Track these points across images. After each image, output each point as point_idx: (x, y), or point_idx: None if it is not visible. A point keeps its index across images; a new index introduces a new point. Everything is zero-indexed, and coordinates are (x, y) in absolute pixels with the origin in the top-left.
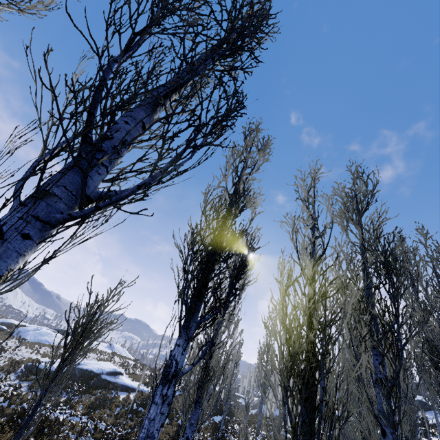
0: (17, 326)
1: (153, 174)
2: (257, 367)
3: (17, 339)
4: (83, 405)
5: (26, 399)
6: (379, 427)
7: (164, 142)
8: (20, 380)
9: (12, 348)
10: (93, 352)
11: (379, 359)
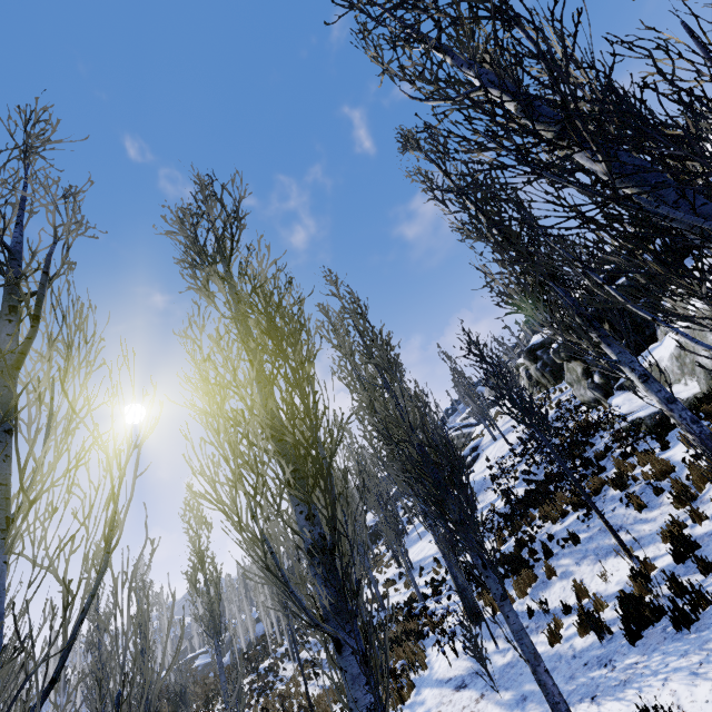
0: None
1: None
2: (192, 603)
3: None
4: None
5: None
6: (331, 639)
7: None
8: None
9: None
10: None
11: (306, 510)
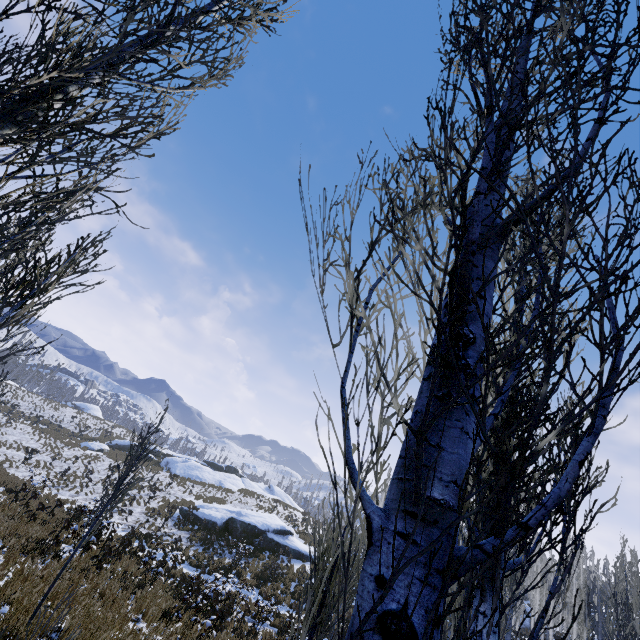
0: (164, 455)
1: (593, 427)
2: None
3: (167, 472)
4: (251, 574)
5: (187, 555)
6: None
7: (603, 352)
8: (178, 529)
9: (164, 486)
10: (250, 496)
11: None
